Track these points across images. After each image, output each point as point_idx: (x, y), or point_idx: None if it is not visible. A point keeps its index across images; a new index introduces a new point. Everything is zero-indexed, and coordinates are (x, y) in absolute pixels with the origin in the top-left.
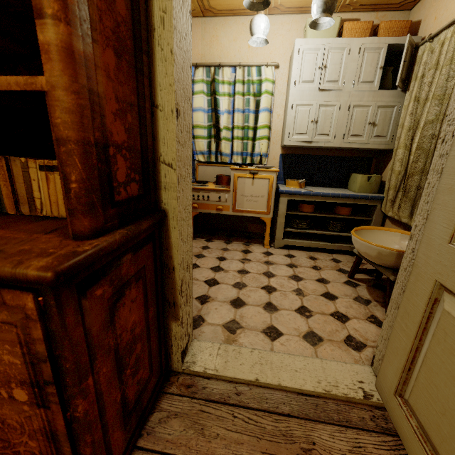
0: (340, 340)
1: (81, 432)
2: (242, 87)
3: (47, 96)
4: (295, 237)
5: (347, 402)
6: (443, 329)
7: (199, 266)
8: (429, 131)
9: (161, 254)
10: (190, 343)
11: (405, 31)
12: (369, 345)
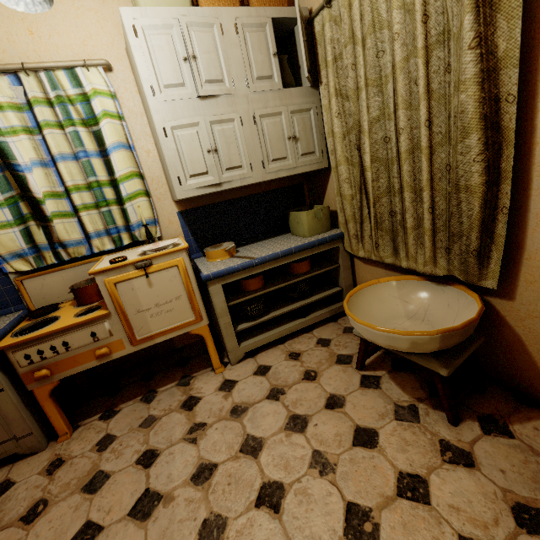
0: None
1: None
2: (50, 112)
3: None
4: (254, 331)
5: None
6: None
7: (99, 526)
8: (379, 134)
9: None
10: None
11: (284, 1)
12: None
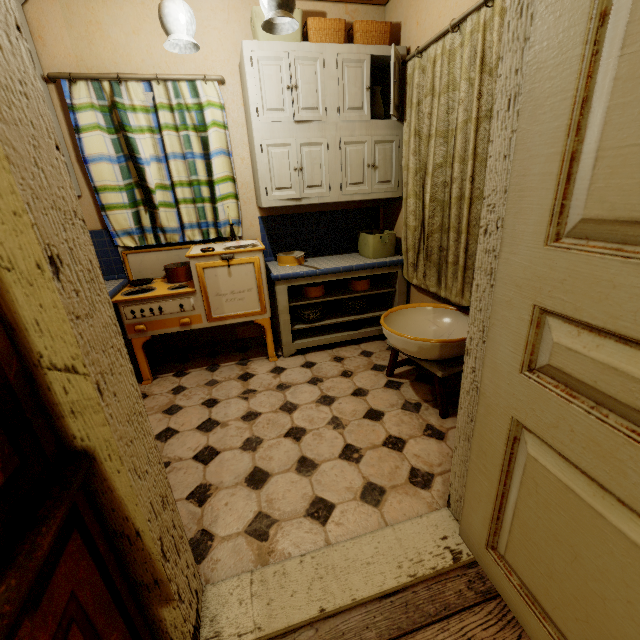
0: (405, 481)
1: None
2: (170, 117)
3: None
4: (308, 334)
5: (437, 576)
6: (533, 478)
7: (176, 430)
8: (440, 178)
9: (102, 524)
10: (201, 599)
11: (386, 37)
12: (436, 474)
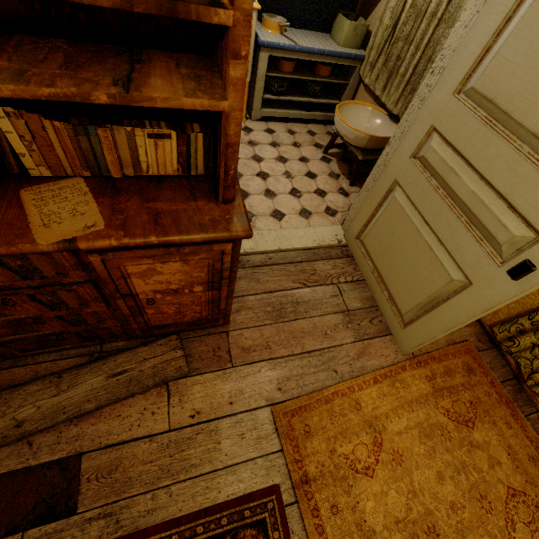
0: (323, 212)
1: (231, 295)
2: None
3: (223, 113)
4: (272, 105)
5: (329, 247)
6: (391, 206)
7: None
8: None
9: None
10: None
11: None
12: (339, 211)
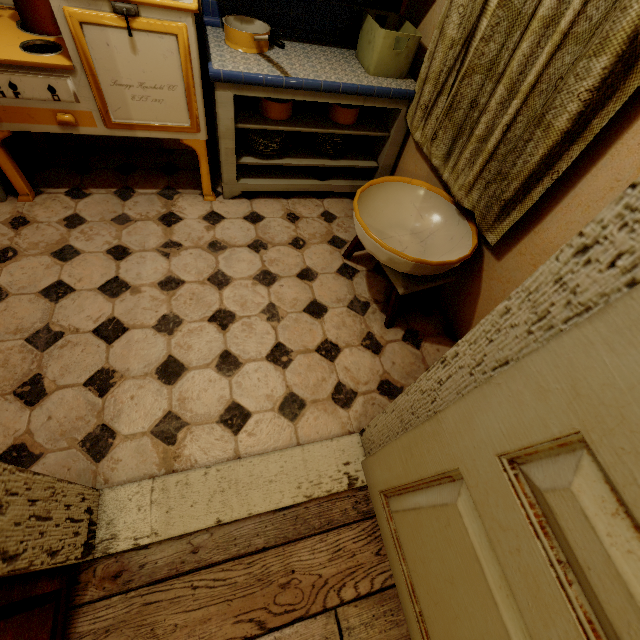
0: (328, 397)
1: None
2: None
3: None
4: (260, 171)
5: (330, 496)
6: (448, 518)
7: (71, 287)
8: None
9: None
10: (96, 505)
11: None
12: (360, 393)
